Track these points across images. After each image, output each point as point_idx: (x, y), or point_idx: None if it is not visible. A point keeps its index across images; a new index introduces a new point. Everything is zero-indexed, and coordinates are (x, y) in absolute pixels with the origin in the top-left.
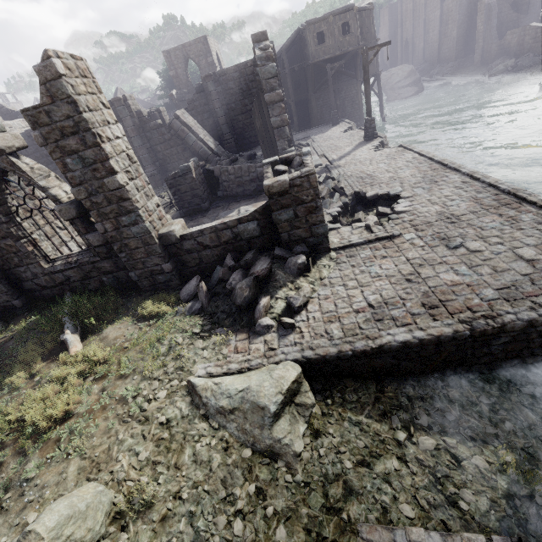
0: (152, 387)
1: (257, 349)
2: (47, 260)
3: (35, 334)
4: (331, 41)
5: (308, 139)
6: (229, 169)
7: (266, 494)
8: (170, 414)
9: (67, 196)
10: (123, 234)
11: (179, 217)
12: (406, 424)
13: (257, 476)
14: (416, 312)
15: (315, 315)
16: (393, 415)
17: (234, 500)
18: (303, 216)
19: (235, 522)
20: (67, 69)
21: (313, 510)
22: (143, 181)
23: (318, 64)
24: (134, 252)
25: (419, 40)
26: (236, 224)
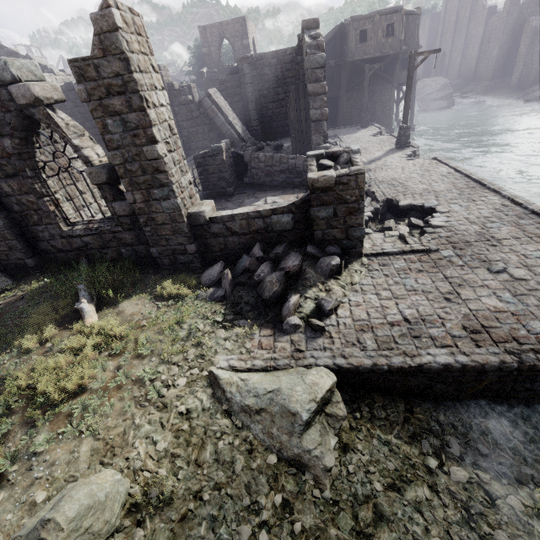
0: (170, 372)
1: (283, 348)
2: (66, 222)
3: (48, 298)
4: (373, 41)
5: (336, 138)
6: (260, 156)
7: (292, 508)
8: (190, 404)
9: (98, 159)
10: (152, 207)
11: (202, 198)
12: (436, 451)
13: (282, 486)
14: (456, 334)
15: (346, 321)
16: (423, 439)
17: (258, 510)
18: (342, 216)
19: (260, 534)
20: (124, 23)
21: (342, 532)
22: (180, 155)
23: (356, 63)
24: (159, 228)
25: (457, 54)
26: (270, 215)
